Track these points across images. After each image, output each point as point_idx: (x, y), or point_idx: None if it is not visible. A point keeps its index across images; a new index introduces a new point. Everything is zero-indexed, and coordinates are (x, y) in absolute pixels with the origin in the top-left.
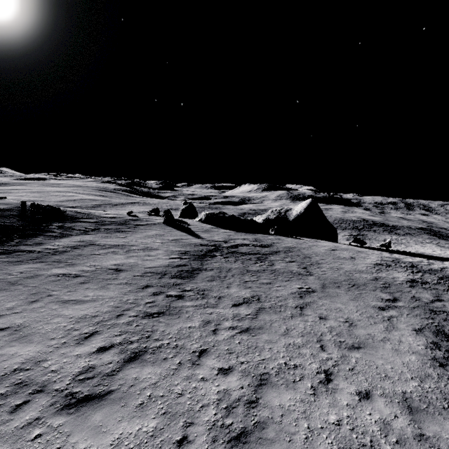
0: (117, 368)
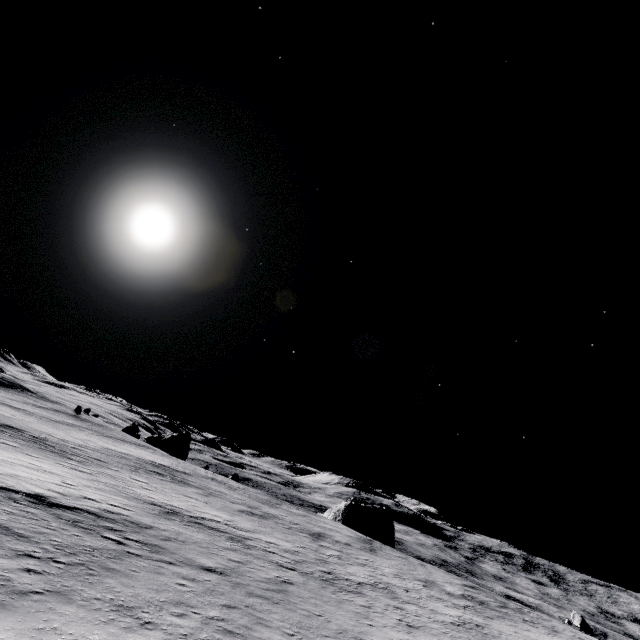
0: (4, 397)
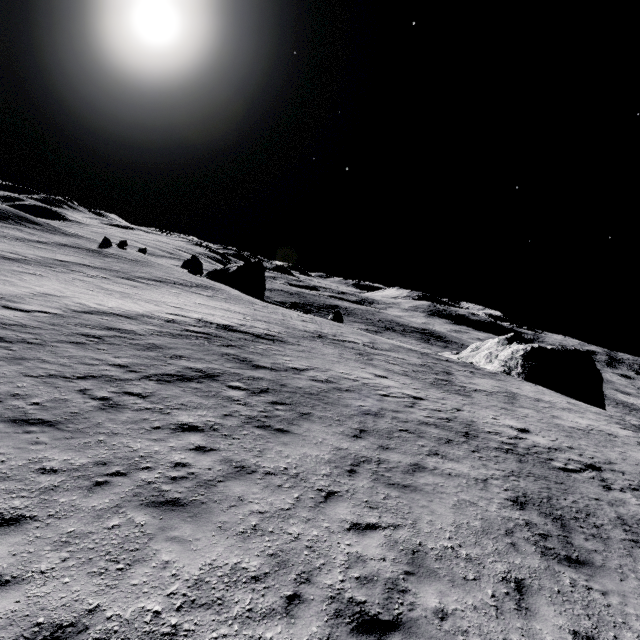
0: None
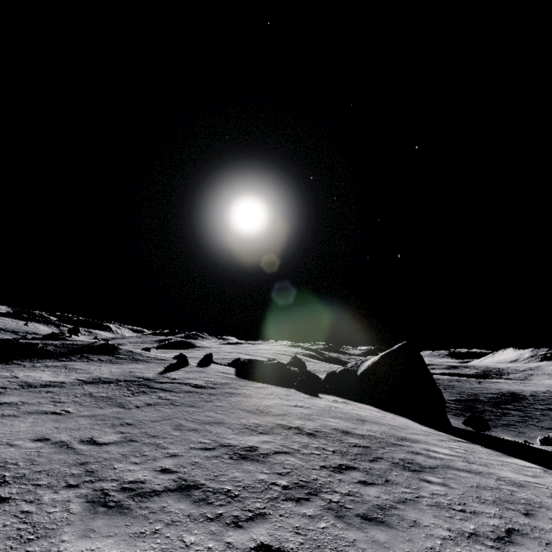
0: None
